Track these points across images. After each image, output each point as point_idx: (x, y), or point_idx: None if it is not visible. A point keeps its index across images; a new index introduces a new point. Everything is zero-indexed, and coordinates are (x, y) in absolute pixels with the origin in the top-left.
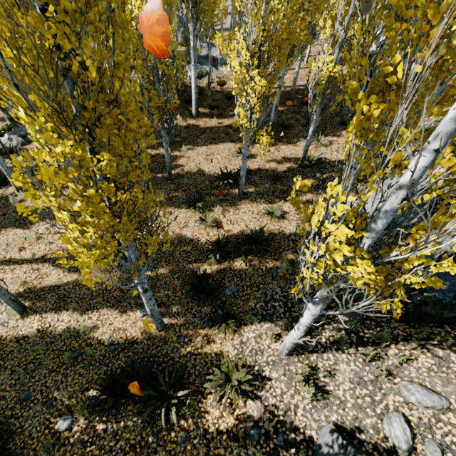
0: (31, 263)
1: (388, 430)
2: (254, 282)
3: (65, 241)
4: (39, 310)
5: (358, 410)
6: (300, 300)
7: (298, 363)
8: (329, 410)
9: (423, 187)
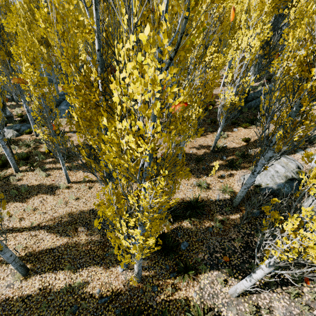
0: (30, 230)
1: None
2: (199, 238)
3: (134, 248)
4: (39, 271)
5: None
6: (234, 251)
7: (245, 302)
8: None
9: (293, 168)
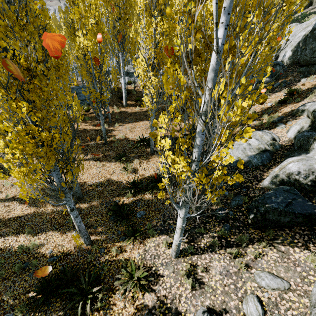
0: (4, 201)
1: (246, 309)
2: (157, 208)
3: (1, 160)
4: (4, 234)
5: (225, 295)
6: (187, 218)
7: (184, 262)
8: (204, 297)
9: (268, 140)
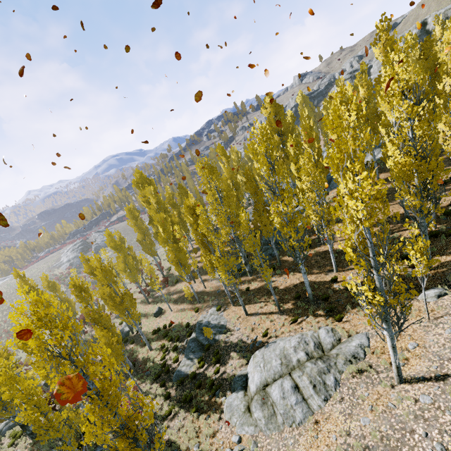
0: None
1: None
2: None
3: None
4: None
5: None
6: None
7: None
8: None
9: None
